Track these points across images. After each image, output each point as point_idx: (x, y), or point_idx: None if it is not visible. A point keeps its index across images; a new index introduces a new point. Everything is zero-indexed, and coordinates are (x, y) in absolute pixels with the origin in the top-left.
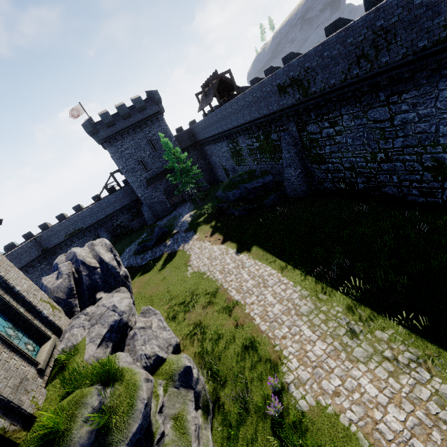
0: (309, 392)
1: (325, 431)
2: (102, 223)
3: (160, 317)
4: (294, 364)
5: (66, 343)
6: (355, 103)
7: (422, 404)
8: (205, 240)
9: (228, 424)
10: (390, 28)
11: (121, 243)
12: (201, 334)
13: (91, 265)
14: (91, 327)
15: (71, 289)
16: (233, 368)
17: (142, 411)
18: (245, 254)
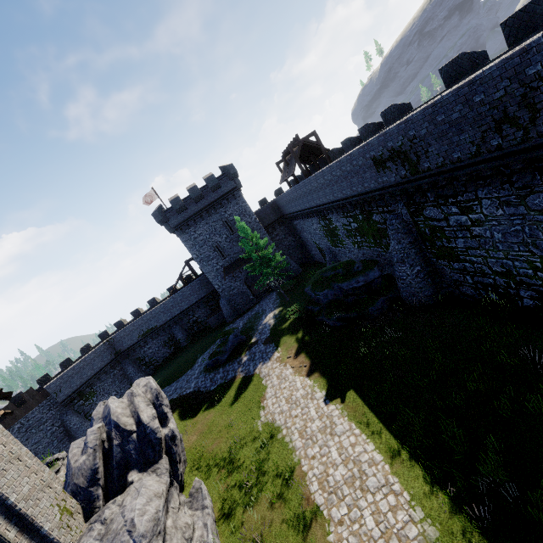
0: None
1: None
2: (177, 319)
3: (207, 518)
4: None
5: None
6: (502, 184)
7: None
8: (287, 363)
9: None
10: None
11: (196, 346)
12: None
13: (126, 427)
14: None
15: (95, 471)
16: None
17: None
18: (337, 405)
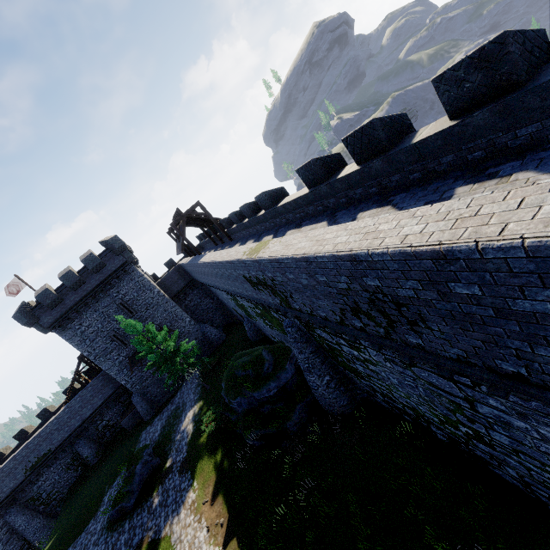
0: None
1: None
2: (80, 431)
3: None
4: None
5: None
6: (381, 348)
7: None
8: (202, 516)
9: None
10: (401, 300)
11: (106, 466)
12: None
13: None
14: None
15: None
16: None
17: None
18: None
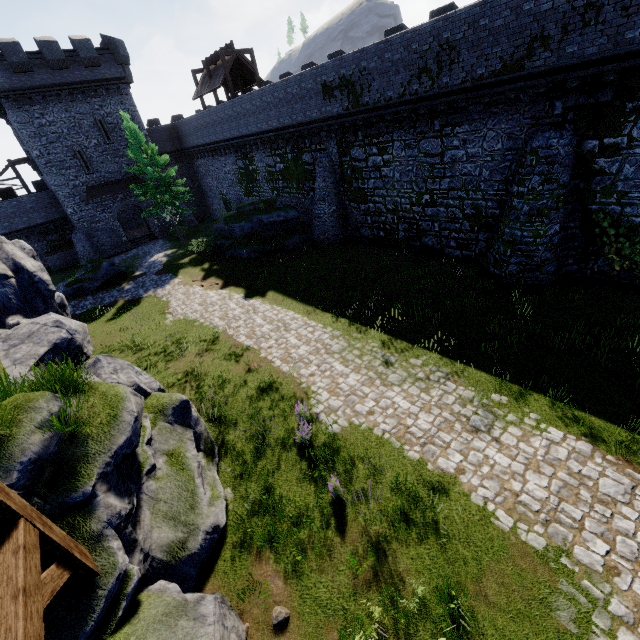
0: (342, 416)
1: (358, 444)
2: None
3: (129, 362)
4: (324, 397)
5: None
6: (410, 128)
7: (448, 407)
8: (194, 285)
9: (242, 463)
10: (455, 44)
11: None
12: (196, 381)
13: None
14: (12, 348)
15: None
16: (246, 410)
17: (131, 424)
18: (258, 299)
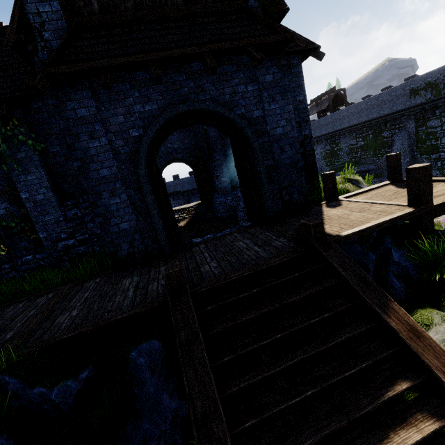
0: None
1: None
2: (194, 192)
3: None
4: None
5: None
6: None
7: None
8: None
9: None
10: None
11: None
12: None
13: None
14: None
15: None
16: None
17: None
18: None
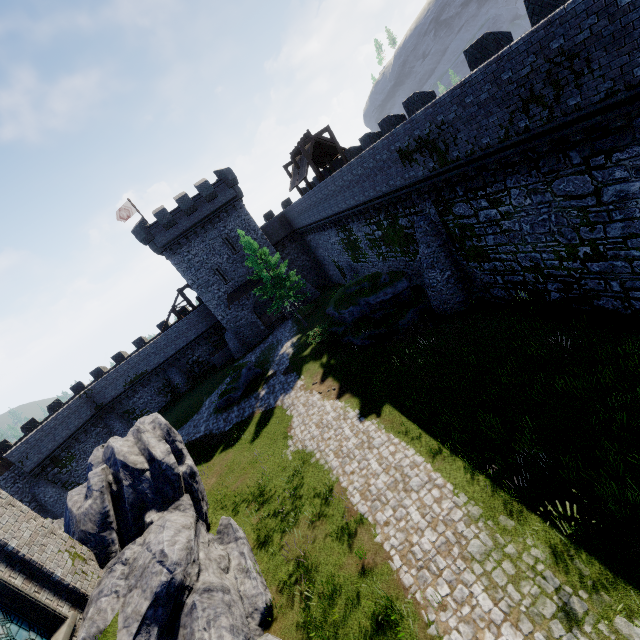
0: None
1: None
2: (172, 361)
3: (243, 547)
4: None
5: (88, 630)
6: (529, 171)
7: None
8: (313, 390)
9: None
10: (576, 50)
11: (199, 389)
12: (306, 582)
13: (137, 466)
14: (128, 593)
15: (105, 515)
16: None
17: None
18: (373, 421)
